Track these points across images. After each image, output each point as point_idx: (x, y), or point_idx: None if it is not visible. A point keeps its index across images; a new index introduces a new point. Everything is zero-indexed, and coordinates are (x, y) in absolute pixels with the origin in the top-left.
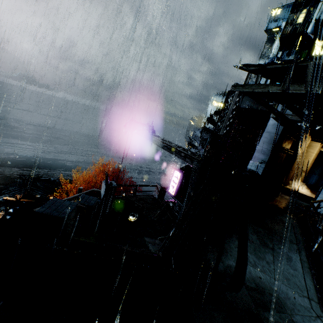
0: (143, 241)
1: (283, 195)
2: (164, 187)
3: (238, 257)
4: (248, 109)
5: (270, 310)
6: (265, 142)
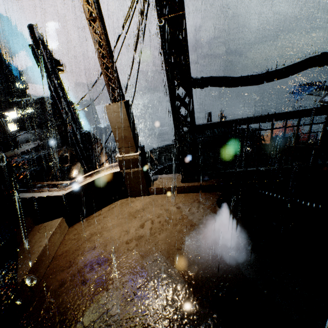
0: None
1: None
2: None
3: None
4: None
5: None
6: None
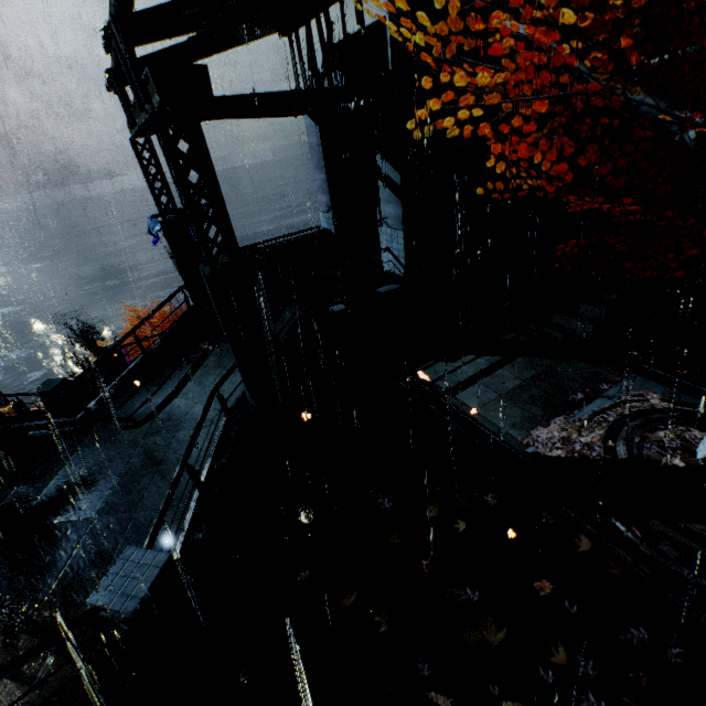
0: None
1: (378, 256)
2: None
3: (172, 392)
4: None
5: (159, 434)
6: (317, 167)
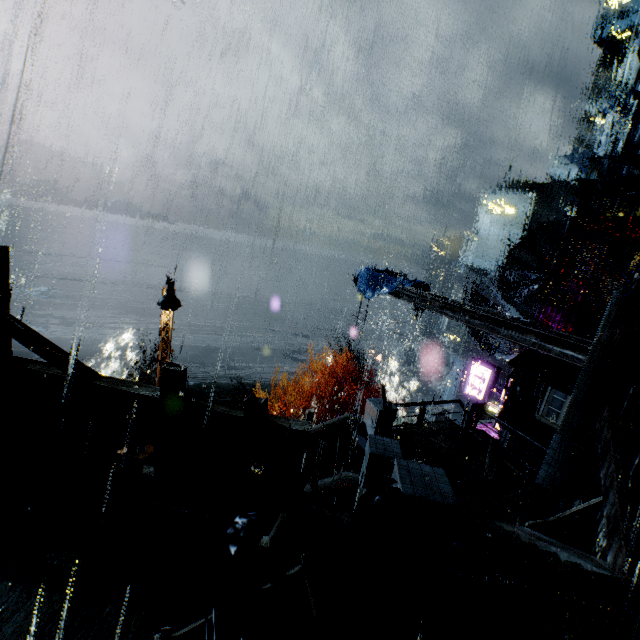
0: (513, 535)
1: None
2: (479, 404)
3: None
4: (628, 219)
5: None
6: None
